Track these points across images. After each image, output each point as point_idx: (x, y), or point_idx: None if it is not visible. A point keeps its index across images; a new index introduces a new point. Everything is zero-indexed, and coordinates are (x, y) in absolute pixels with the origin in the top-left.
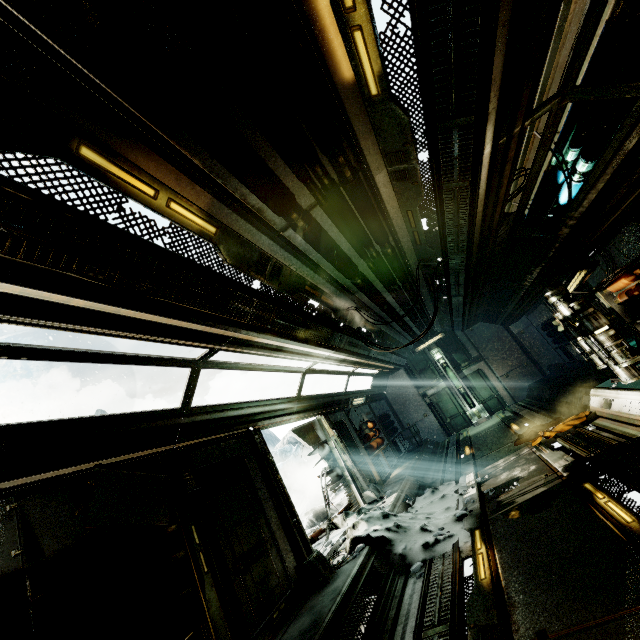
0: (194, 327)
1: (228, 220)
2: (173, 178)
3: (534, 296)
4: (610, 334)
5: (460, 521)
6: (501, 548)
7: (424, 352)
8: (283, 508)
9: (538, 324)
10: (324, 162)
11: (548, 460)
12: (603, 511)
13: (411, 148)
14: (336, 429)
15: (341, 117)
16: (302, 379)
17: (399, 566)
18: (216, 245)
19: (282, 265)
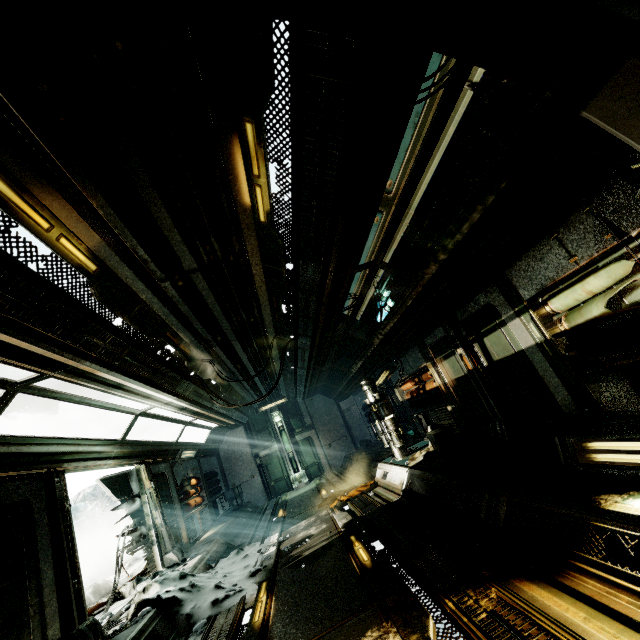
0: (34, 349)
1: (112, 263)
2: (73, 220)
3: (358, 382)
4: (393, 421)
5: (254, 576)
6: (279, 594)
7: (266, 413)
8: (65, 566)
9: (360, 404)
10: (215, 244)
11: (336, 519)
12: (355, 556)
13: (282, 259)
14: (155, 481)
15: (236, 221)
16: (133, 421)
17: (183, 627)
18: (91, 280)
19: (150, 310)
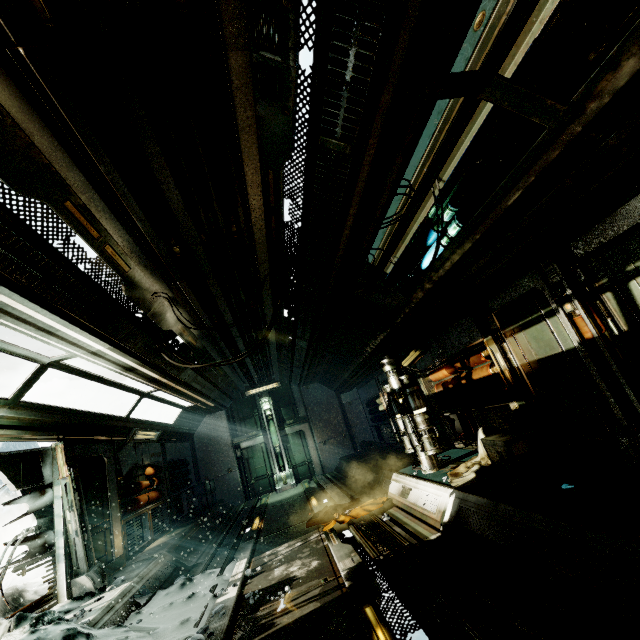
0: None
1: None
2: None
3: (371, 366)
4: (427, 417)
5: None
6: None
7: (254, 398)
8: None
9: (365, 399)
10: None
11: (334, 556)
12: None
13: (292, 17)
14: (77, 468)
15: None
16: (36, 374)
17: None
18: None
19: (3, 113)
